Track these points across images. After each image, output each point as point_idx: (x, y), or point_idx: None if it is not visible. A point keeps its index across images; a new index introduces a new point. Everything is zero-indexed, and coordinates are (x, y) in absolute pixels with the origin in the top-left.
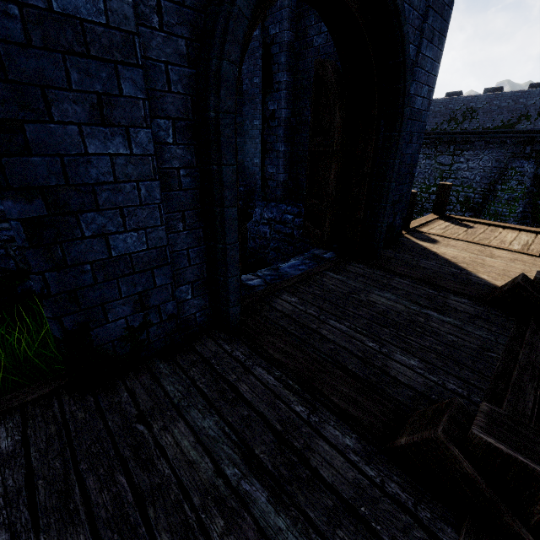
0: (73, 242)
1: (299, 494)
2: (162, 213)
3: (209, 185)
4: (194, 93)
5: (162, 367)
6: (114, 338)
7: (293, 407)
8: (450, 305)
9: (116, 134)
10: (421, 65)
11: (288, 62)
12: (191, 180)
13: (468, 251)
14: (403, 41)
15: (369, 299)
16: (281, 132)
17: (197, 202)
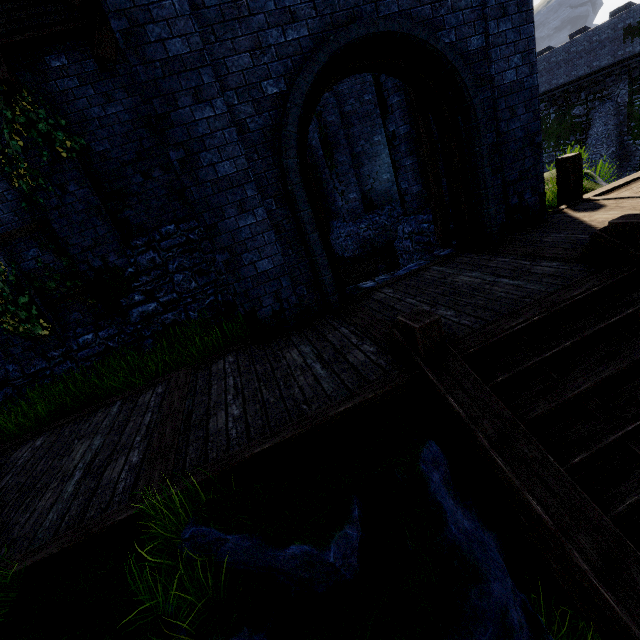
0: (242, 268)
1: (335, 365)
2: (278, 246)
3: (299, 225)
4: (281, 179)
5: (294, 333)
6: (268, 317)
7: (351, 341)
8: (532, 271)
9: (249, 215)
10: (496, 44)
11: (396, 84)
12: (290, 225)
13: (635, 209)
14: (444, 54)
15: (454, 280)
16: (403, 149)
17: (297, 236)
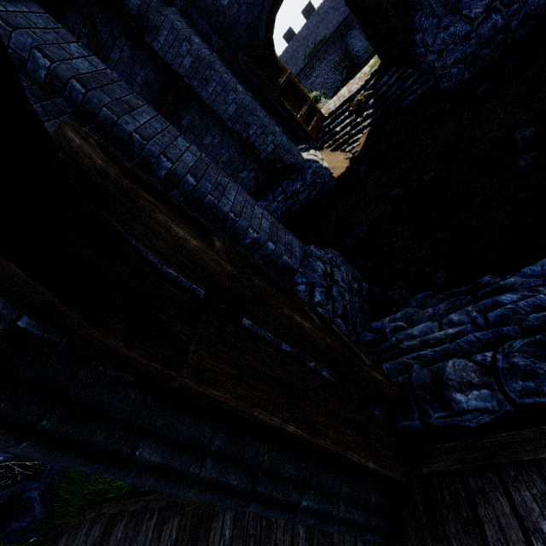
0: None
1: None
2: None
3: None
4: None
5: (301, 535)
6: None
7: None
8: None
9: None
10: None
11: None
12: None
13: None
14: None
15: None
16: None
17: None
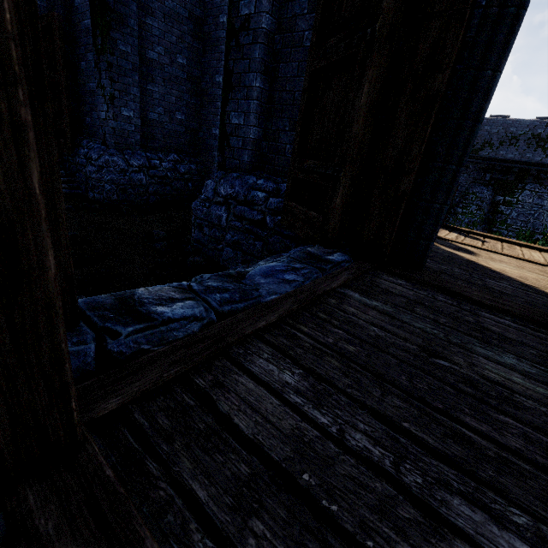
0: None
1: None
2: None
3: None
4: None
5: None
6: None
7: None
8: None
9: None
10: None
11: None
12: None
13: (529, 270)
14: None
15: (484, 373)
16: (257, 54)
17: None
